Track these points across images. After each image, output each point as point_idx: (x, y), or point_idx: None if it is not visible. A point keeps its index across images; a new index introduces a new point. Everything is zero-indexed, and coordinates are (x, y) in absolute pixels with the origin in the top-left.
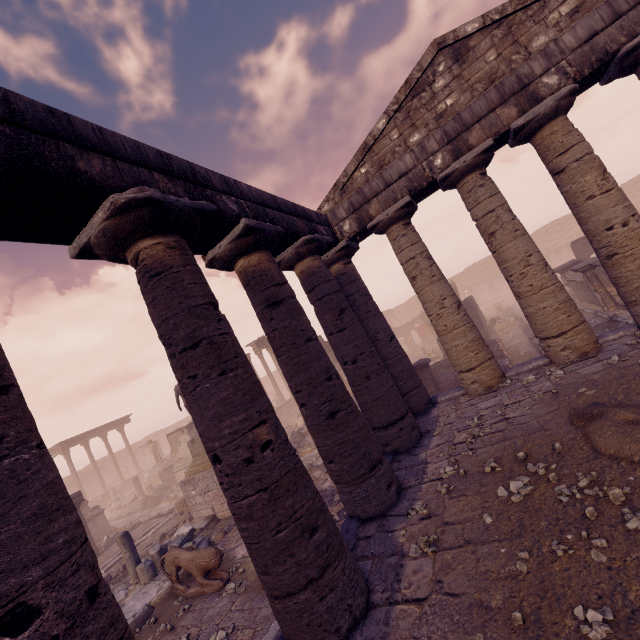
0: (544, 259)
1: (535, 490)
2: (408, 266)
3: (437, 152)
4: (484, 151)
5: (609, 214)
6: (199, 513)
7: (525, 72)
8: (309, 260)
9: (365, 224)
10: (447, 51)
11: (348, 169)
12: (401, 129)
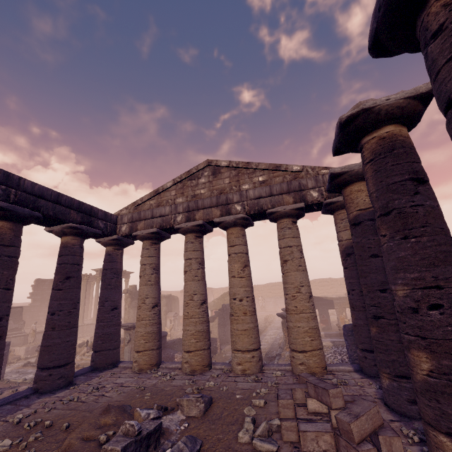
0: (203, 300)
1: (6, 450)
2: (141, 268)
3: (181, 213)
4: (198, 225)
5: (237, 290)
6: None
7: (230, 197)
8: (70, 238)
9: (133, 232)
10: (211, 167)
11: (144, 197)
12: (177, 192)
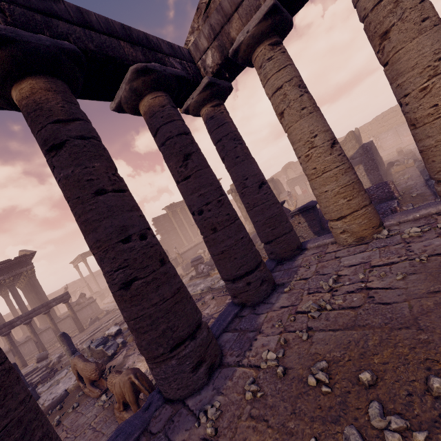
0: None
1: None
2: (275, 99)
3: None
4: None
5: None
6: None
7: None
8: (149, 98)
9: (227, 52)
10: None
11: None
12: None
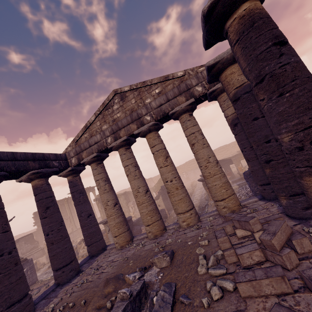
0: (146, 189)
1: None
2: (96, 183)
3: (109, 136)
4: (124, 140)
5: (166, 176)
6: None
7: (140, 112)
8: (37, 181)
9: (80, 161)
10: (118, 95)
11: (79, 134)
12: (101, 122)
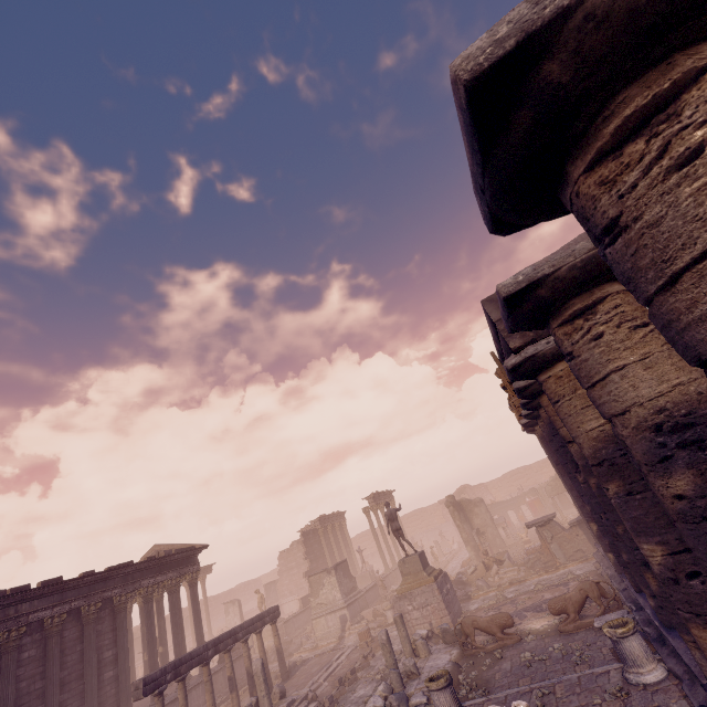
0: None
1: None
2: None
3: None
4: None
5: None
6: (413, 629)
7: None
8: None
9: None
10: None
11: None
12: None
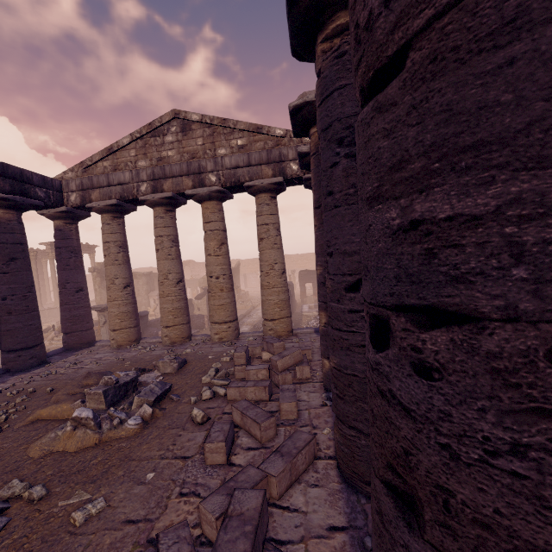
0: (179, 279)
1: None
2: (104, 246)
3: (145, 182)
4: (167, 197)
5: (213, 269)
6: None
7: (203, 165)
8: (1, 211)
9: (86, 203)
10: (180, 121)
11: (94, 157)
12: (138, 152)
